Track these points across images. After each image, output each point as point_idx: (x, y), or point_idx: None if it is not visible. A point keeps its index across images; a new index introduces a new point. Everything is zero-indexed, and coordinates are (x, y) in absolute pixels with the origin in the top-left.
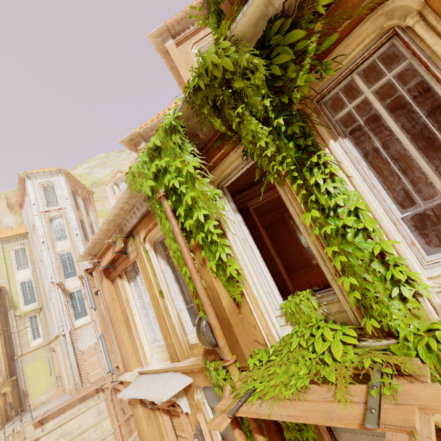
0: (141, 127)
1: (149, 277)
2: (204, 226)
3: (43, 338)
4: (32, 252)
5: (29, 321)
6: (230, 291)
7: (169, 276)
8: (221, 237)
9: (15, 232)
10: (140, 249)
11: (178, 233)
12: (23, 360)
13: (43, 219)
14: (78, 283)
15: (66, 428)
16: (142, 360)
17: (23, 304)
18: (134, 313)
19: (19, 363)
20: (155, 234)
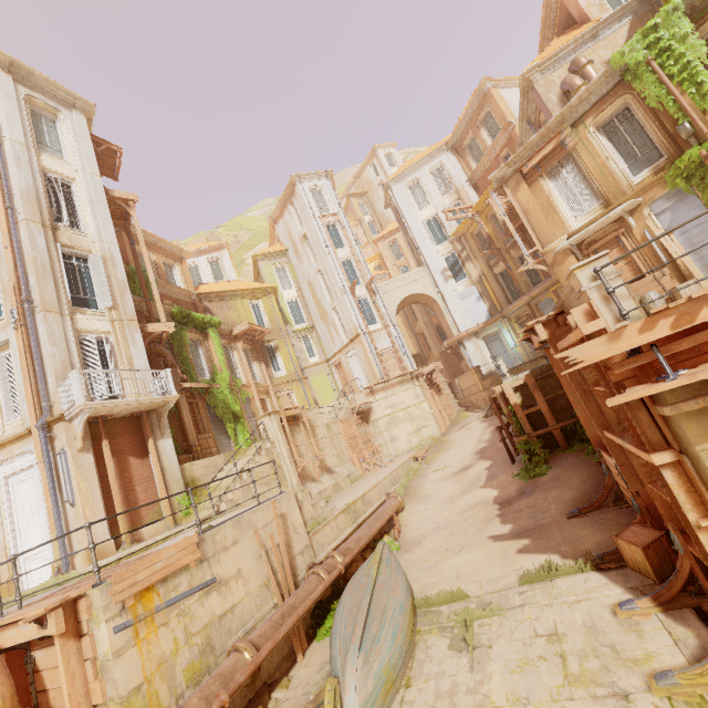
0: (543, 58)
1: (594, 151)
2: (687, 68)
3: (319, 357)
4: (294, 271)
5: (302, 340)
6: (701, 106)
7: (612, 148)
8: (701, 70)
9: (276, 249)
10: (584, 133)
11: (665, 77)
12: (307, 372)
13: (321, 224)
14: (364, 291)
15: (392, 401)
16: (569, 230)
17: (295, 323)
18: (557, 201)
19: (305, 374)
20: (603, 116)
